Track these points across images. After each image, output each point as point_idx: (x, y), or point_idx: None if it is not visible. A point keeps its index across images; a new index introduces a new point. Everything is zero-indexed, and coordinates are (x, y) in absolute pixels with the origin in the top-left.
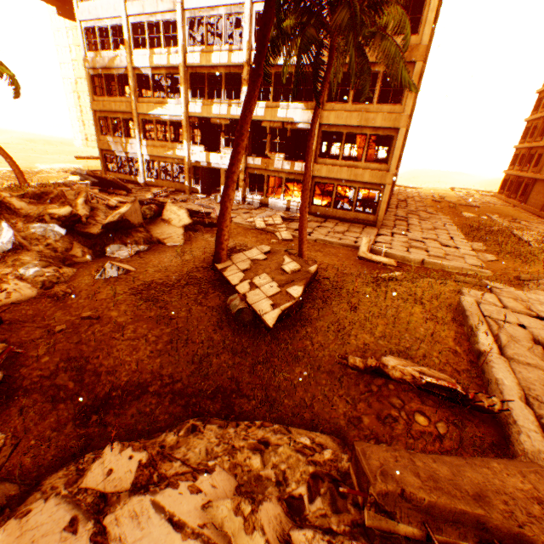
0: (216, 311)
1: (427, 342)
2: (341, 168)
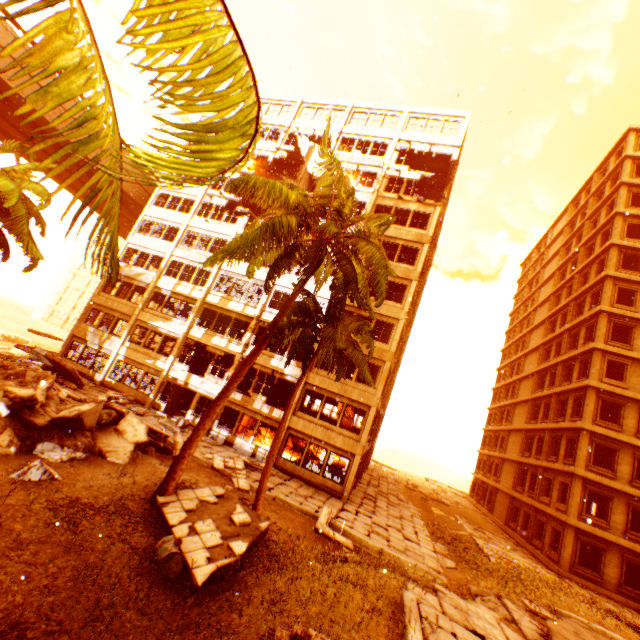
0: (139, 553)
1: (361, 632)
2: (317, 426)
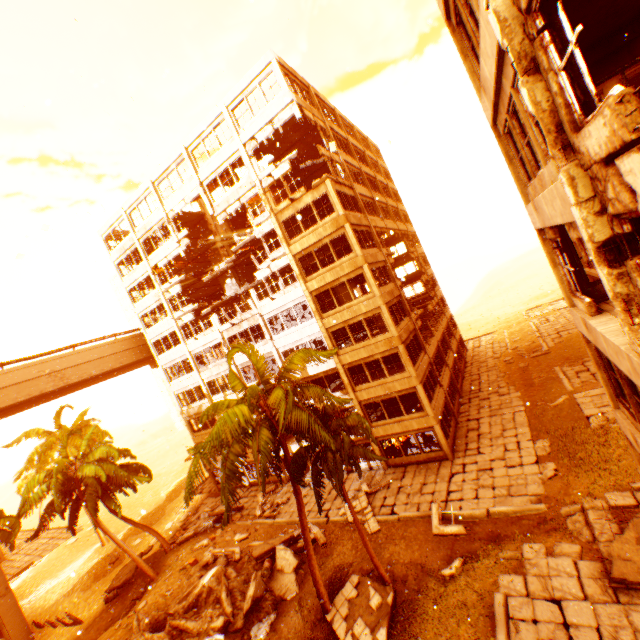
0: None
1: None
2: (392, 425)
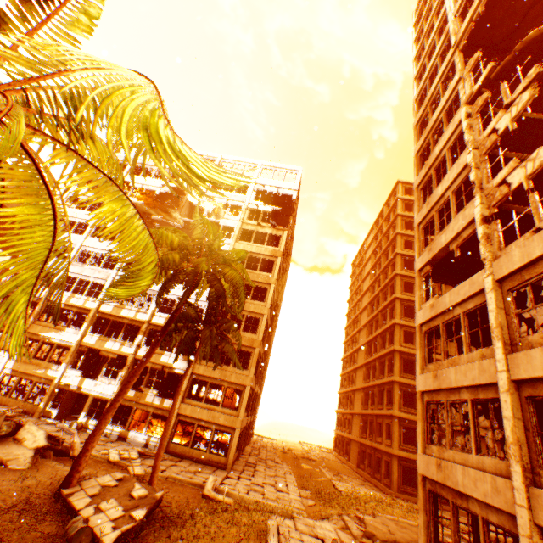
0: (51, 536)
1: None
2: (203, 409)
